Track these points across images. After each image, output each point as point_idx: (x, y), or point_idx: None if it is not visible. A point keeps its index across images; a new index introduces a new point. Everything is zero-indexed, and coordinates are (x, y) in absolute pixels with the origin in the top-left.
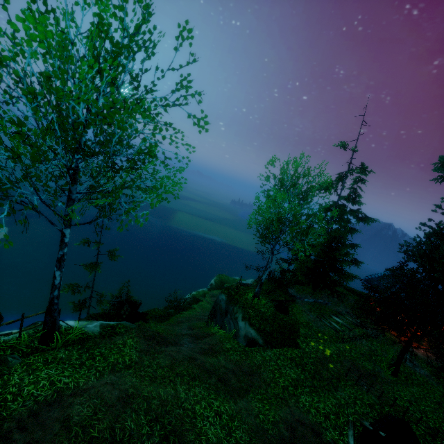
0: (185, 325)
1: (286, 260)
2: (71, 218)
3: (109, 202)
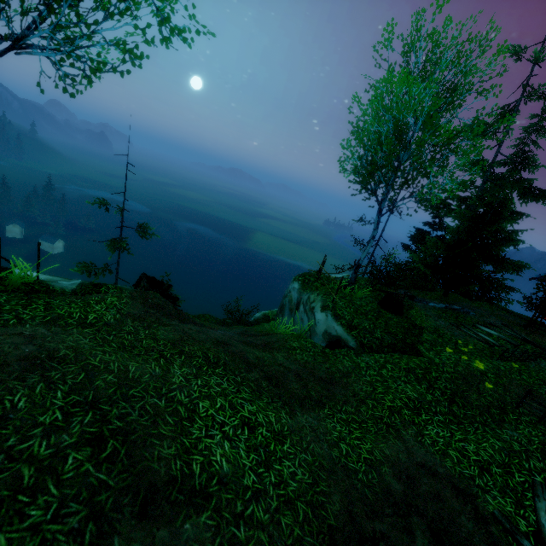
0: (240, 329)
1: (399, 264)
2: None
3: None
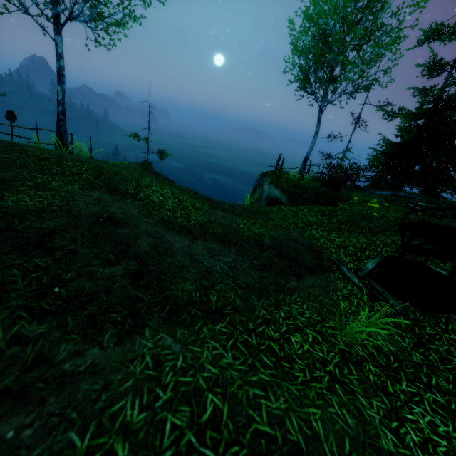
0: None
1: (372, 178)
2: (58, 24)
3: None
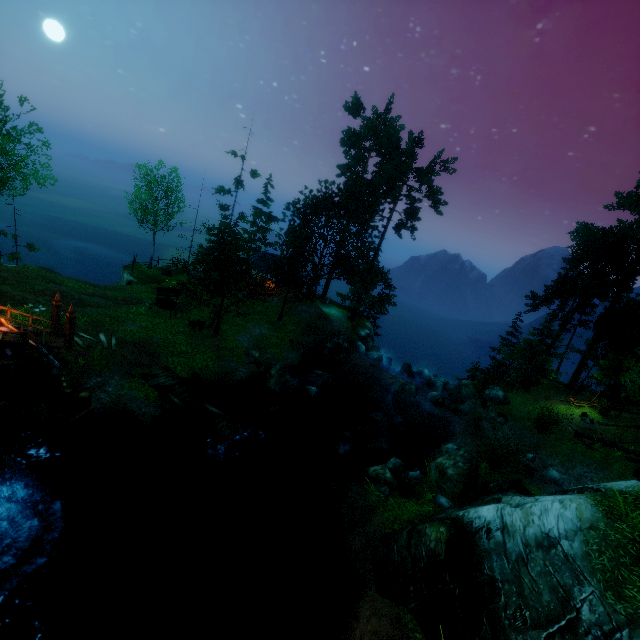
0: None
1: None
2: None
3: (2, 185)
